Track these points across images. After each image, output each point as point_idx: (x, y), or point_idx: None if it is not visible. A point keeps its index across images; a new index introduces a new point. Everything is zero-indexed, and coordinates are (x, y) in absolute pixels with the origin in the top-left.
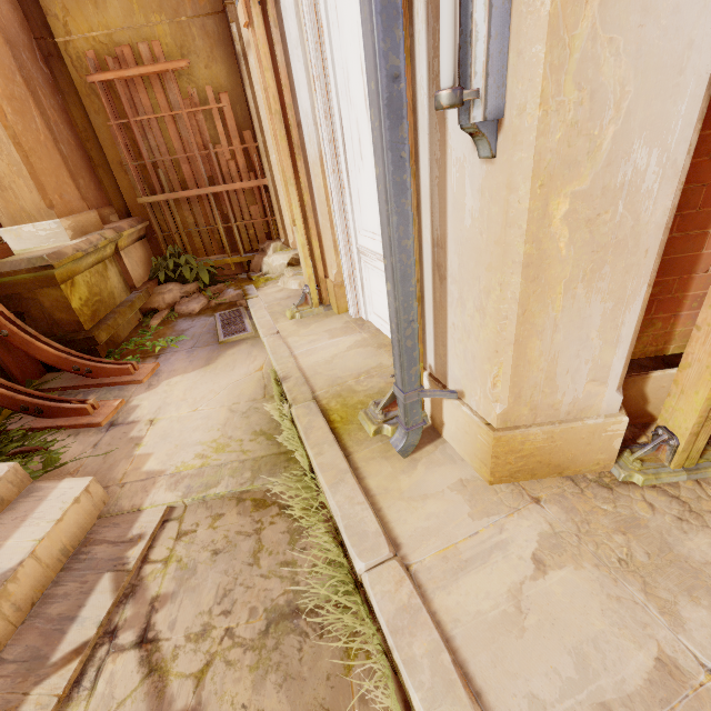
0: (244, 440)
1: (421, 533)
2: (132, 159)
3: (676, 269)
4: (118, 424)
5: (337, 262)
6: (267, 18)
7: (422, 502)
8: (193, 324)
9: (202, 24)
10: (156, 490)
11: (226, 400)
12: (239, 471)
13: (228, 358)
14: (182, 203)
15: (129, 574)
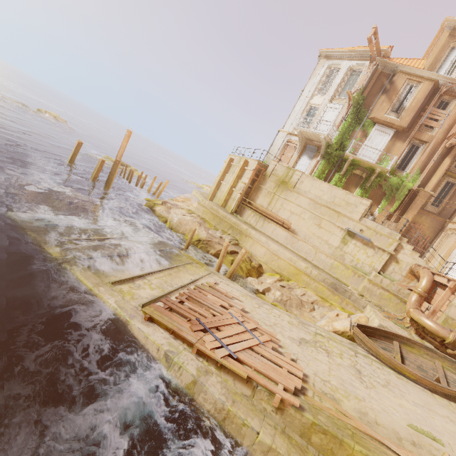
0: None
1: None
2: (403, 233)
3: None
4: None
5: (443, 270)
6: None
7: None
8: None
9: (434, 229)
10: None
11: None
12: None
13: None
14: None
15: None
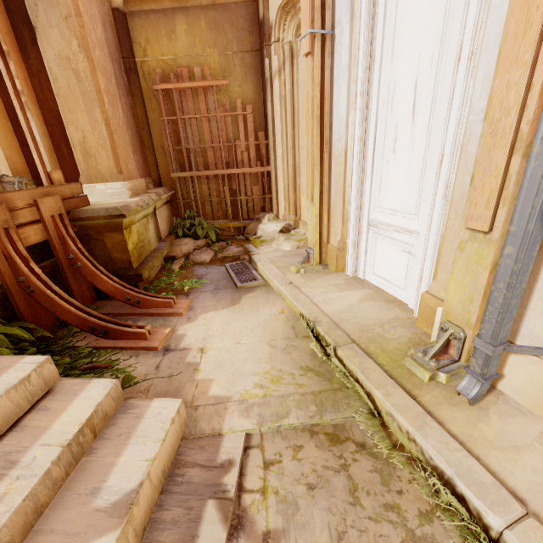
0: (295, 374)
1: (538, 489)
2: (172, 145)
3: None
4: (172, 350)
5: (341, 231)
6: (322, 50)
7: (518, 454)
8: (209, 271)
9: (242, 57)
10: (229, 415)
11: (262, 336)
12: (303, 404)
13: (249, 300)
14: (202, 180)
15: (232, 504)
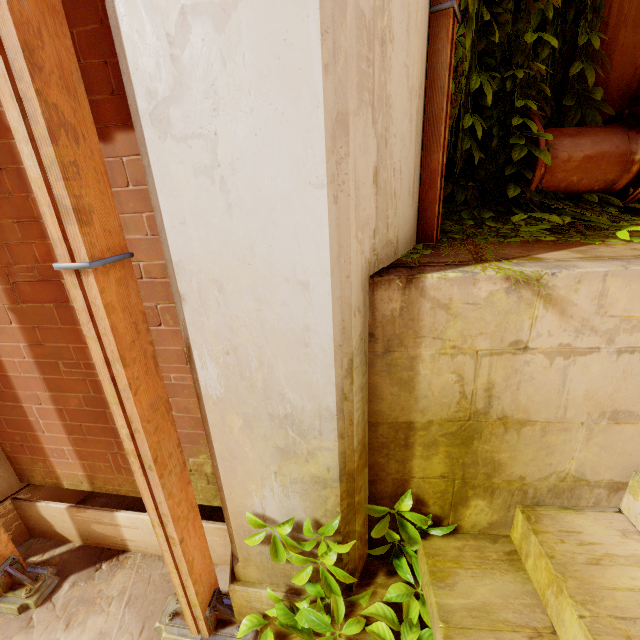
0: None
1: None
2: None
3: (21, 426)
4: None
5: None
6: None
7: None
8: None
9: None
10: None
11: None
12: None
13: None
14: None
15: None
